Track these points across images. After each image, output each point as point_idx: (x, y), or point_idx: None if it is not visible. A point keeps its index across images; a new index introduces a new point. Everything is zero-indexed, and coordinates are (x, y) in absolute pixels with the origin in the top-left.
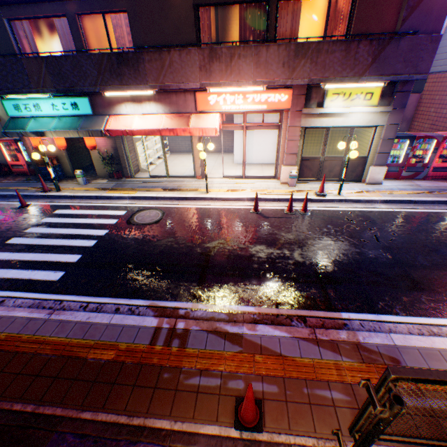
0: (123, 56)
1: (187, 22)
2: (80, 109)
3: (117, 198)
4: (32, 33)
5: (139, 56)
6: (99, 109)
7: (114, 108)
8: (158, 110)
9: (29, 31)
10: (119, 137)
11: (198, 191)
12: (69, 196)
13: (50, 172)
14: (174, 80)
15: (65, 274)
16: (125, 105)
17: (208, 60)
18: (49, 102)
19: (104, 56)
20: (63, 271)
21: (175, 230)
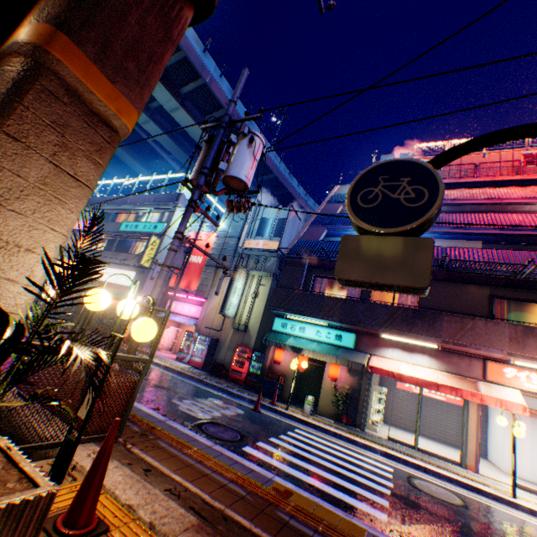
0: (420, 312)
1: (479, 303)
2: (342, 340)
3: (363, 444)
4: (325, 285)
5: (436, 314)
6: (361, 345)
7: (377, 349)
8: (429, 363)
9: (324, 283)
10: (367, 376)
11: (490, 486)
12: (300, 418)
13: (291, 385)
14: (473, 341)
15: (390, 517)
16: (391, 349)
17: (520, 333)
18: (315, 328)
19: (399, 308)
20: (381, 510)
21: (517, 535)
